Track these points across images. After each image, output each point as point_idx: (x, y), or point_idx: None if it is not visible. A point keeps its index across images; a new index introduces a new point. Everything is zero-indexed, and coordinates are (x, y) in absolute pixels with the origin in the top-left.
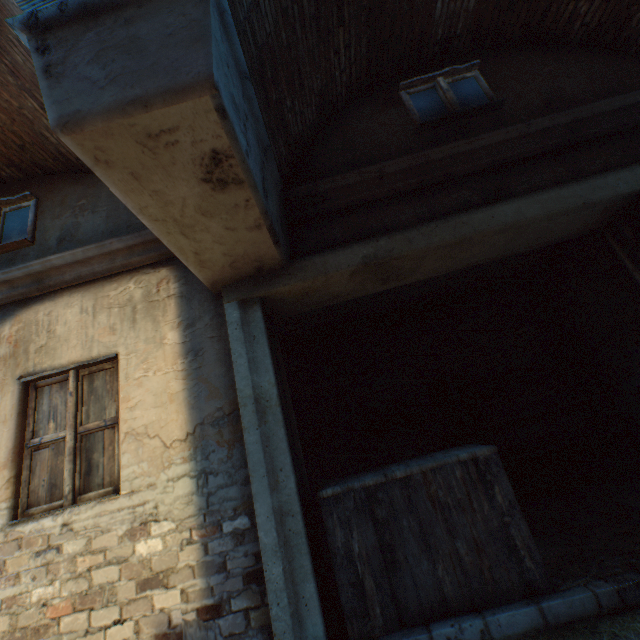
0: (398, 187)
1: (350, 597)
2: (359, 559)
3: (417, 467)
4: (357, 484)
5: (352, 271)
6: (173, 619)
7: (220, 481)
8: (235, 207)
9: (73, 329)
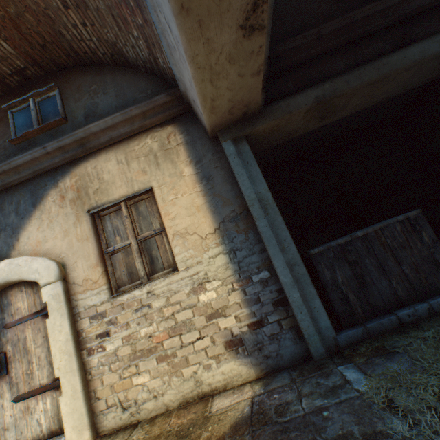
0: (330, 45)
1: (340, 306)
2: (342, 284)
3: (370, 228)
4: (333, 244)
5: (307, 109)
6: (234, 332)
7: (244, 254)
8: (250, 54)
9: (115, 175)
